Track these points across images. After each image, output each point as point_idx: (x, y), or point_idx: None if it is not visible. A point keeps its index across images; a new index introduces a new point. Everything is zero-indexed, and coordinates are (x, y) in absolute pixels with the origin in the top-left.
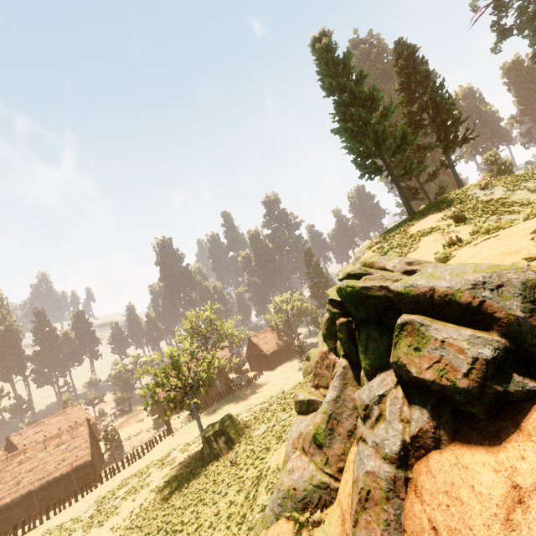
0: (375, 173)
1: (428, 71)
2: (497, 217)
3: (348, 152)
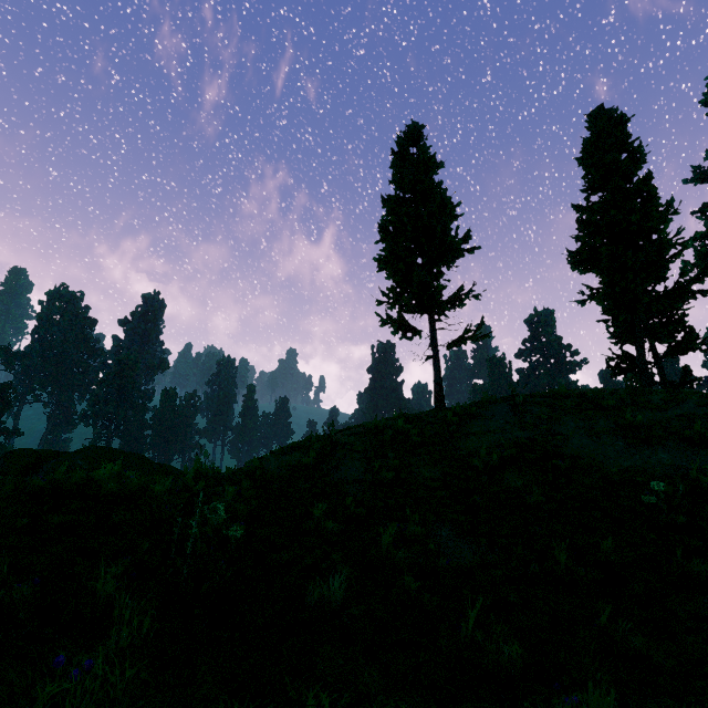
0: (412, 331)
1: (620, 161)
2: (351, 463)
3: (382, 295)
